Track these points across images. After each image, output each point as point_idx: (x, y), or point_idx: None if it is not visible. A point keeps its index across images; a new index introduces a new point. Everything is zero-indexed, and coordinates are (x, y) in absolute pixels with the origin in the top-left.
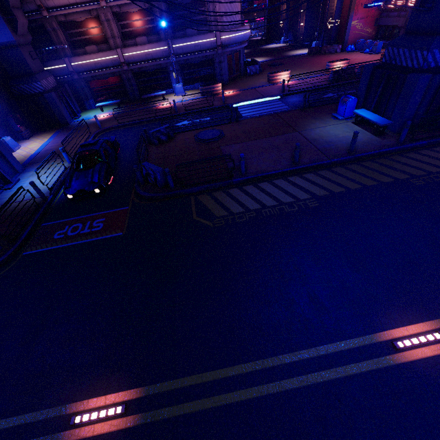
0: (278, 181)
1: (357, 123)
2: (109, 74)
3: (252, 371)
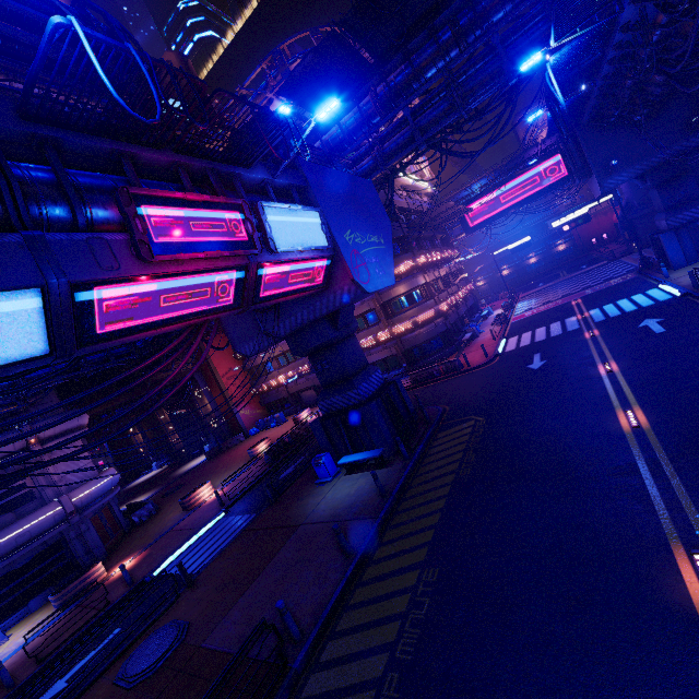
0: (357, 594)
1: (350, 472)
2: None
3: None
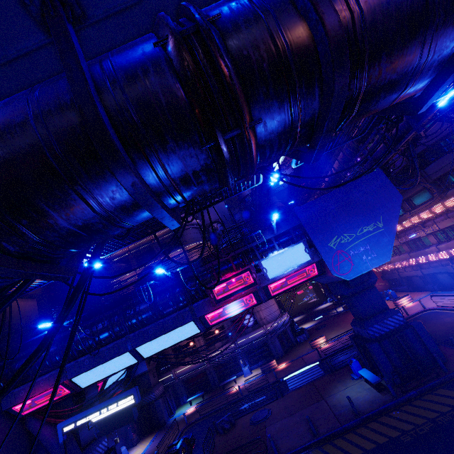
0: None
1: (367, 380)
2: (198, 372)
3: None
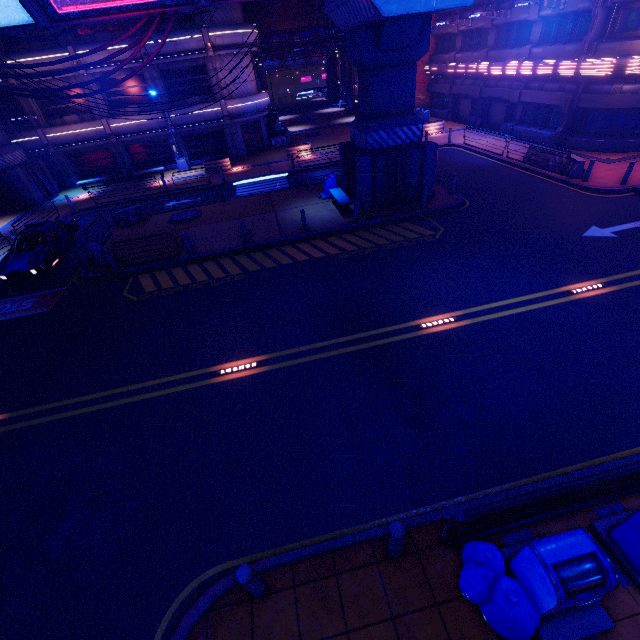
0: (224, 259)
1: (335, 202)
2: (96, 147)
3: (102, 396)
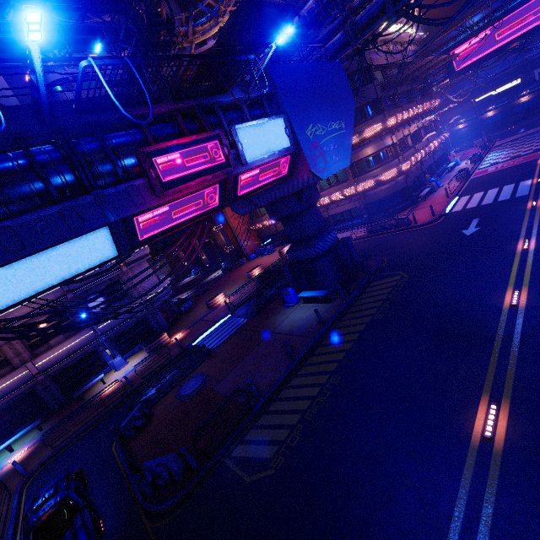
0: (293, 381)
1: (306, 302)
2: (15, 397)
3: None
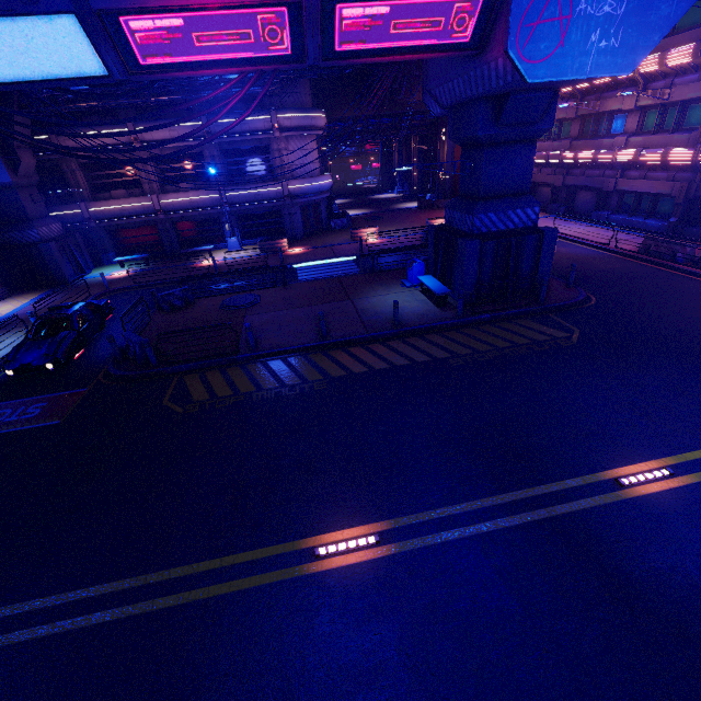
0: (295, 358)
1: (424, 291)
2: (141, 223)
3: (126, 589)
